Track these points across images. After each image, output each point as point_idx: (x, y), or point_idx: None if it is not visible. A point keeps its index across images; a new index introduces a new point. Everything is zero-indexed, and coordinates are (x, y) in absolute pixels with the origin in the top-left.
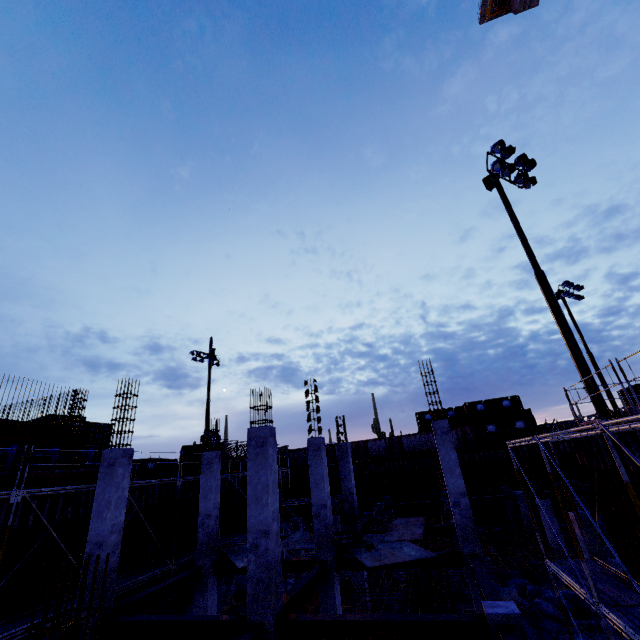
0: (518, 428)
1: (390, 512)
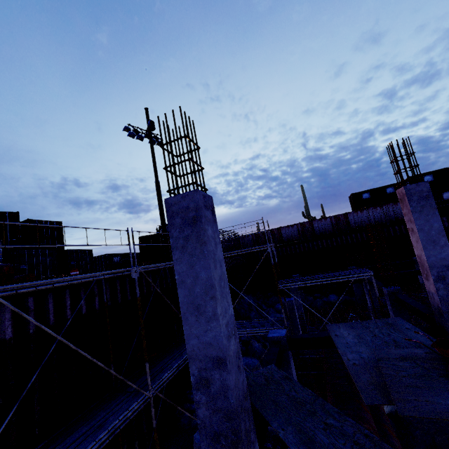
0: None
1: None
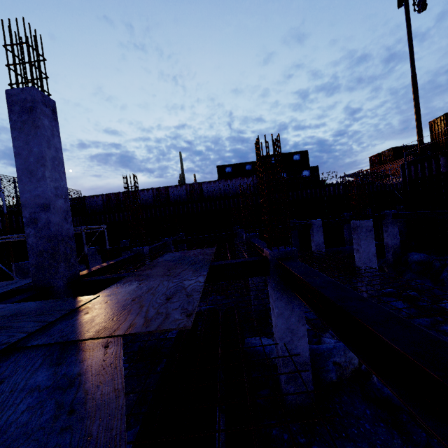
0: (304, 176)
1: (183, 247)
